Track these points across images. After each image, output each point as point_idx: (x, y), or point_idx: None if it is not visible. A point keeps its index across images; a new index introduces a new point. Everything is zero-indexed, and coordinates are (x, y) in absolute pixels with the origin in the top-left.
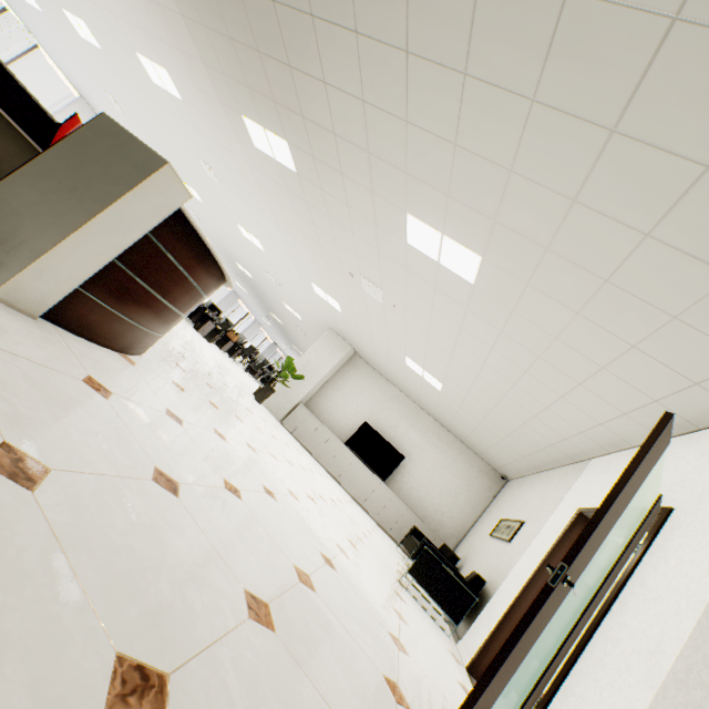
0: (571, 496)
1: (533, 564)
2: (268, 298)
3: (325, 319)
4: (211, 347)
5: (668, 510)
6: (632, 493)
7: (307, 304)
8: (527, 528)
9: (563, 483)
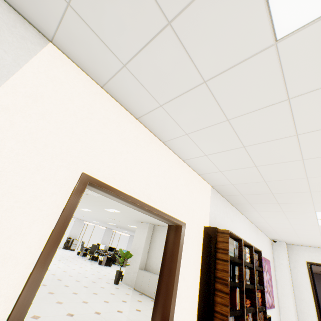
0: None
1: None
2: (128, 228)
3: (131, 220)
4: (105, 268)
5: None
6: None
7: (122, 219)
8: None
9: None
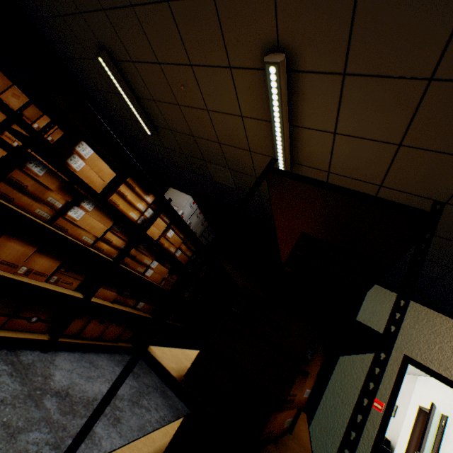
0: (414, 396)
1: (408, 432)
2: None
3: None
4: None
5: (446, 416)
6: (429, 425)
7: None
8: (400, 410)
9: (409, 386)
